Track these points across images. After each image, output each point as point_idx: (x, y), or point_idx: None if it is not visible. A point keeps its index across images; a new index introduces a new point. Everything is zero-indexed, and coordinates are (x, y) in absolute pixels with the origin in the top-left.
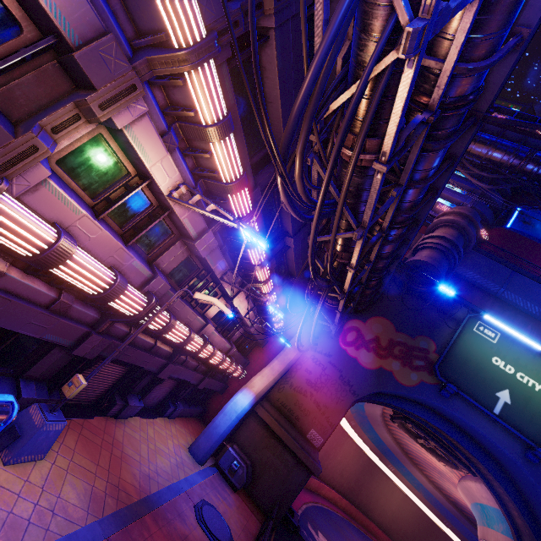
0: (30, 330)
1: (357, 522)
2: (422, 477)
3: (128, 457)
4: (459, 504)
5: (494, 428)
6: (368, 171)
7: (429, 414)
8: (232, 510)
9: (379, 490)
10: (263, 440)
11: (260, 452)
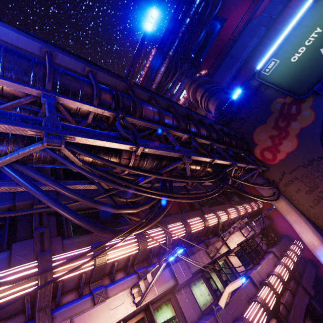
0: None
1: None
2: None
3: None
4: None
5: None
6: (144, 154)
7: None
8: None
9: None
10: None
11: None
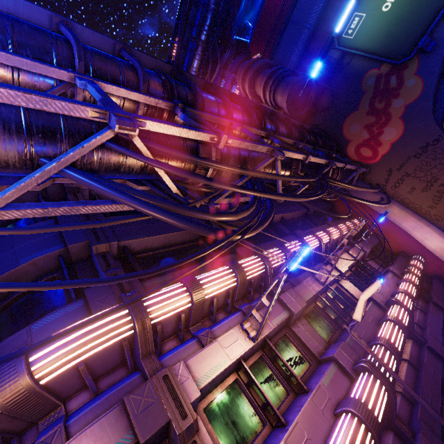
0: None
1: None
2: None
3: None
4: None
5: None
6: (224, 152)
7: None
8: None
9: None
10: None
11: None
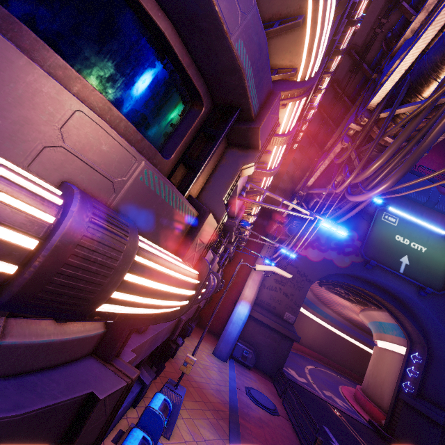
0: (159, 342)
1: (293, 349)
2: (329, 310)
3: (200, 384)
4: (352, 319)
5: (399, 282)
6: None
7: (355, 280)
8: (258, 383)
9: (303, 326)
10: (255, 329)
11: (255, 338)
